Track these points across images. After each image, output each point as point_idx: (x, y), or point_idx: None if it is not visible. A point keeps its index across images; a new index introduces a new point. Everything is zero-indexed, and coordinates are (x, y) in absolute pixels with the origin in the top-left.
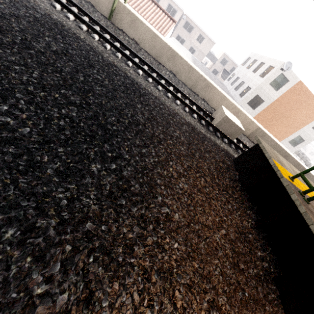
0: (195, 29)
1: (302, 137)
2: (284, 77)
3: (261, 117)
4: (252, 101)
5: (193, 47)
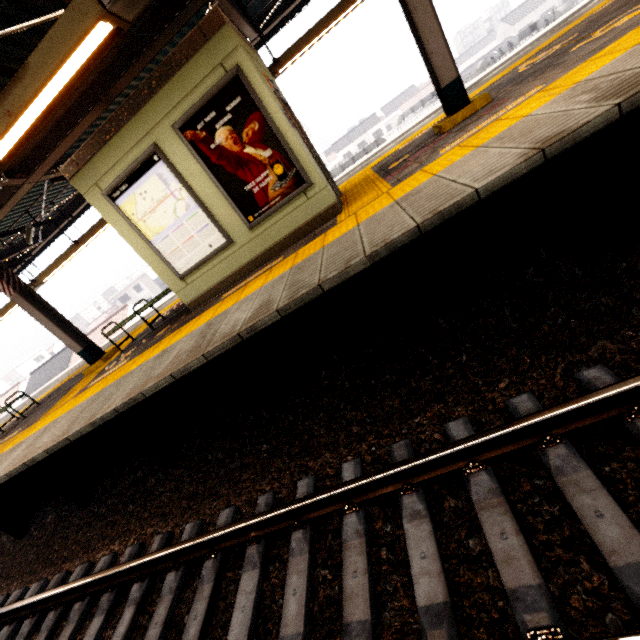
0: None
1: None
2: None
3: None
4: None
5: None
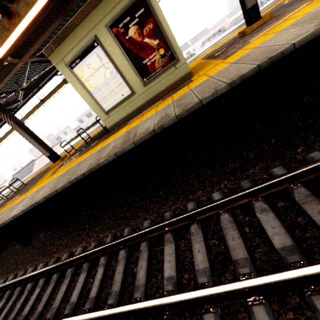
0: None
1: None
2: None
3: None
4: None
5: None
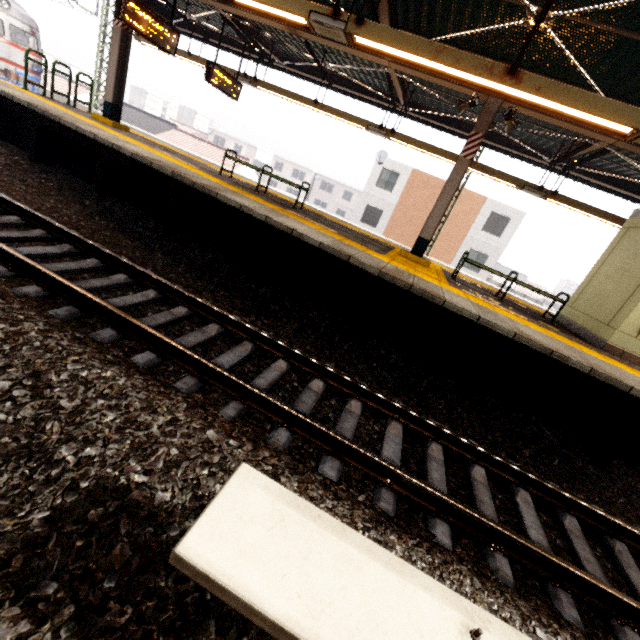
0: (336, 187)
1: (478, 251)
2: (391, 172)
3: (392, 235)
4: (368, 217)
5: (340, 208)
